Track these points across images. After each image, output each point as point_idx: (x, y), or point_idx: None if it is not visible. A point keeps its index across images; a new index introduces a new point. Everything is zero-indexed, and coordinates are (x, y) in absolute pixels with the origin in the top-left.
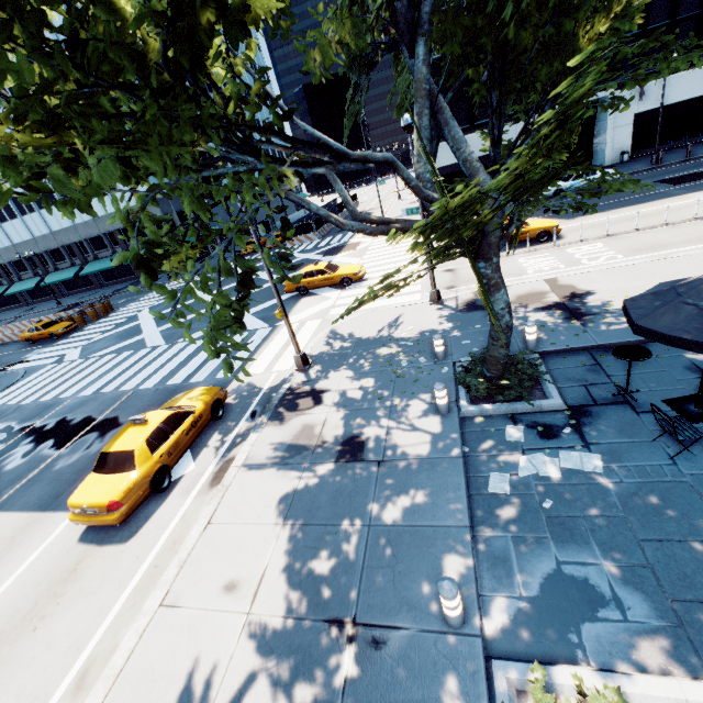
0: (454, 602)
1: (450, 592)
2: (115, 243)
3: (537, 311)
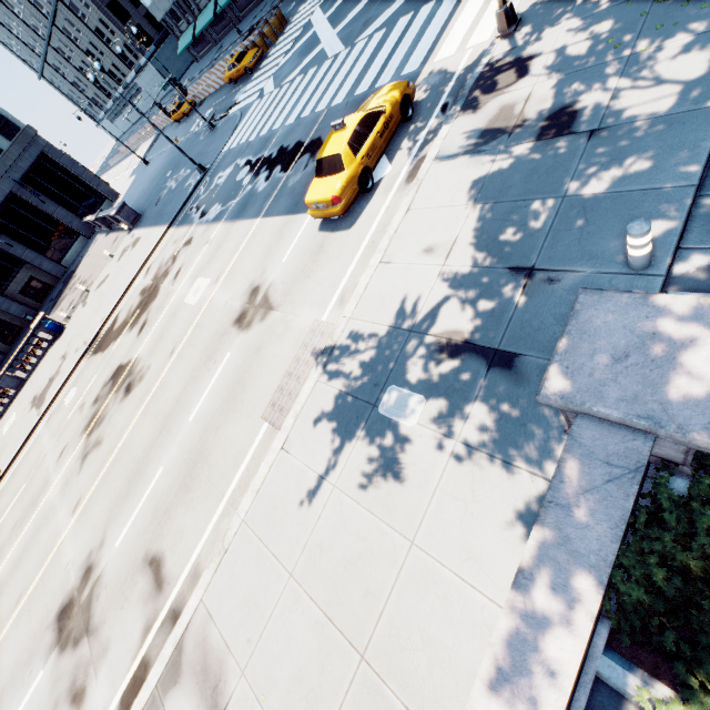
0: (641, 241)
1: (640, 230)
2: None
3: None
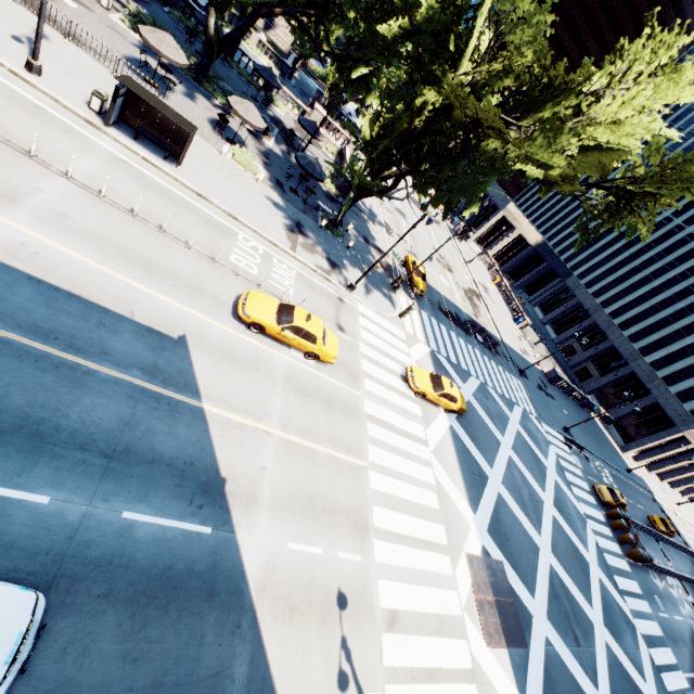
0: None
1: None
2: None
3: (310, 239)
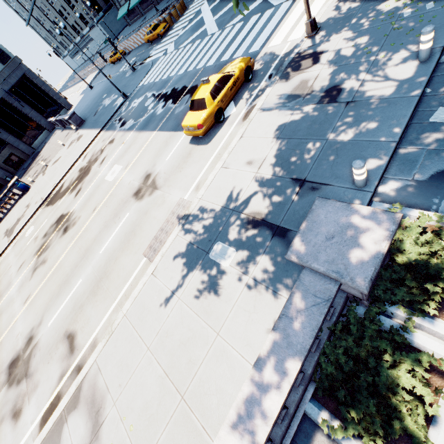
0: (359, 171)
1: (358, 165)
2: None
3: None
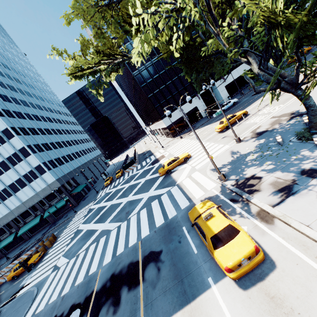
0: None
1: None
2: (36, 210)
3: (287, 121)
